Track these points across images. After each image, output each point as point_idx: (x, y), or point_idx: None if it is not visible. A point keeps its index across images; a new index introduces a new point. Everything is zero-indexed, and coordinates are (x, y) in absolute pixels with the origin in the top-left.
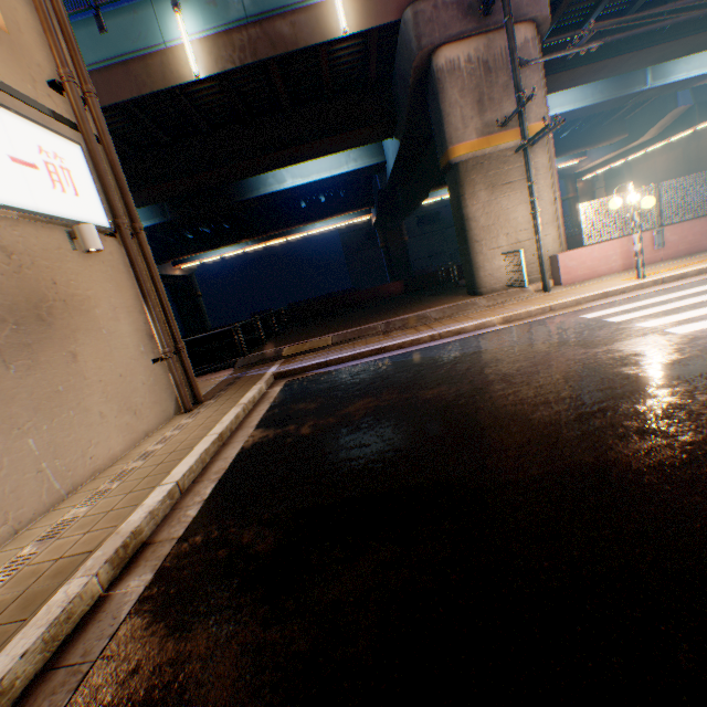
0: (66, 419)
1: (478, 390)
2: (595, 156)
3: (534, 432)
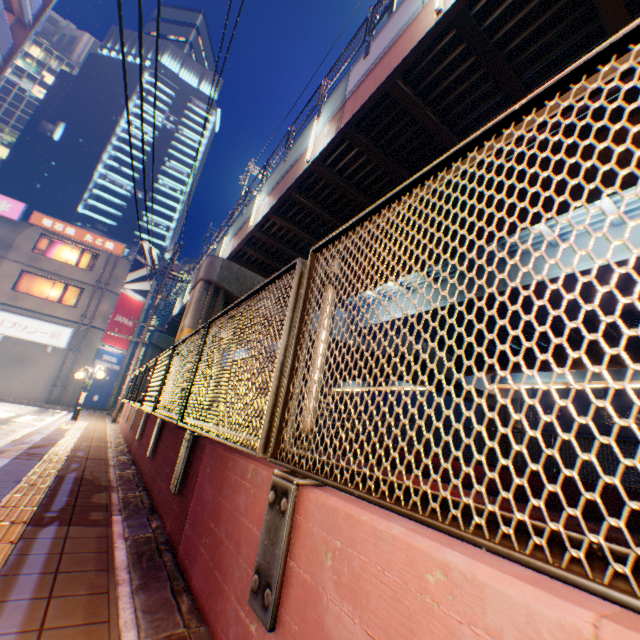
0: (7, 381)
1: None
2: None
3: None
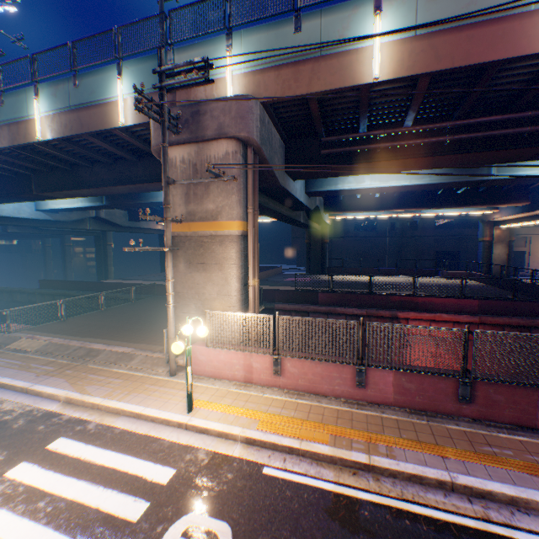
0: None
1: None
2: (504, 212)
3: None
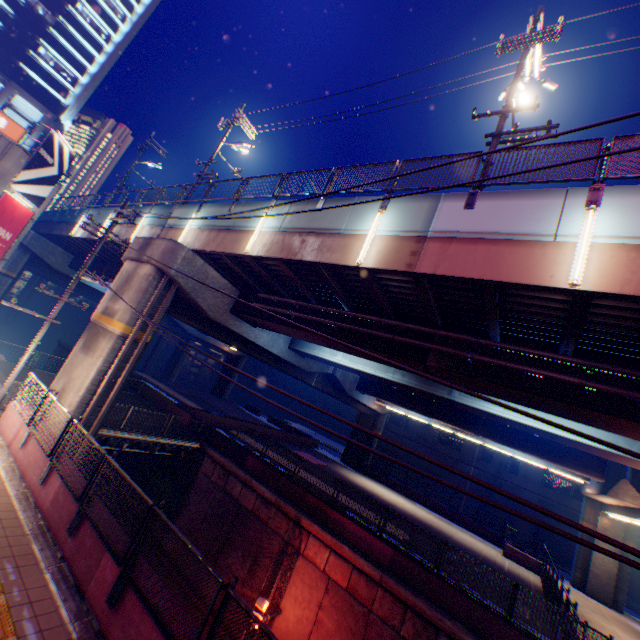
0: None
1: None
2: (590, 485)
3: None
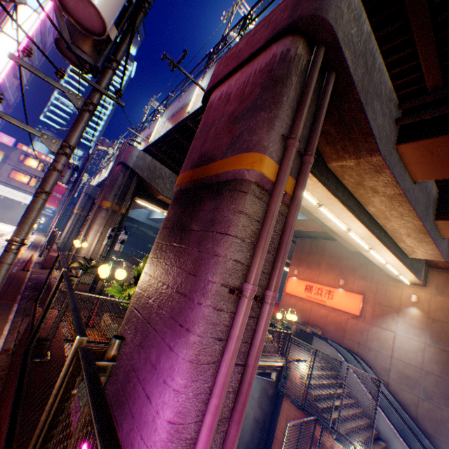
0: (5, 215)
1: None
2: None
3: None
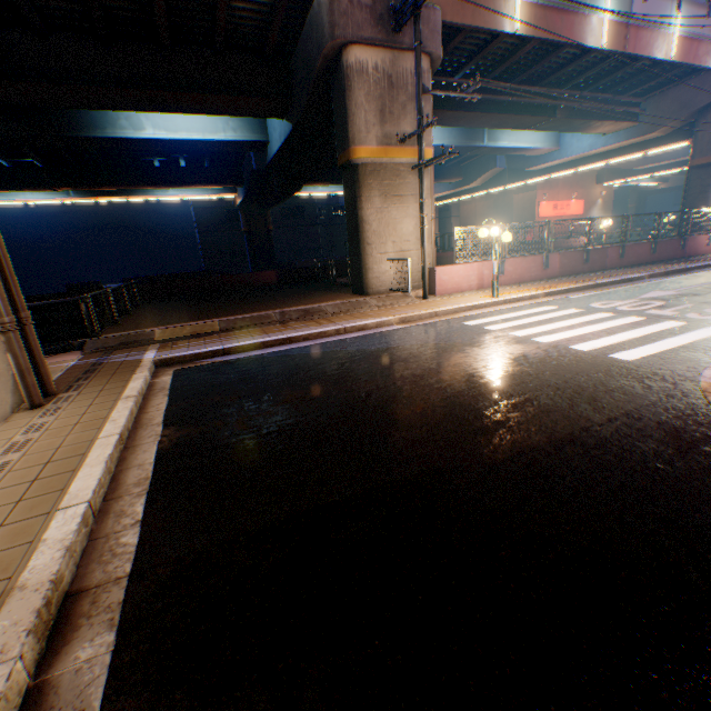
0: None
1: (415, 383)
2: (439, 190)
3: (488, 419)
